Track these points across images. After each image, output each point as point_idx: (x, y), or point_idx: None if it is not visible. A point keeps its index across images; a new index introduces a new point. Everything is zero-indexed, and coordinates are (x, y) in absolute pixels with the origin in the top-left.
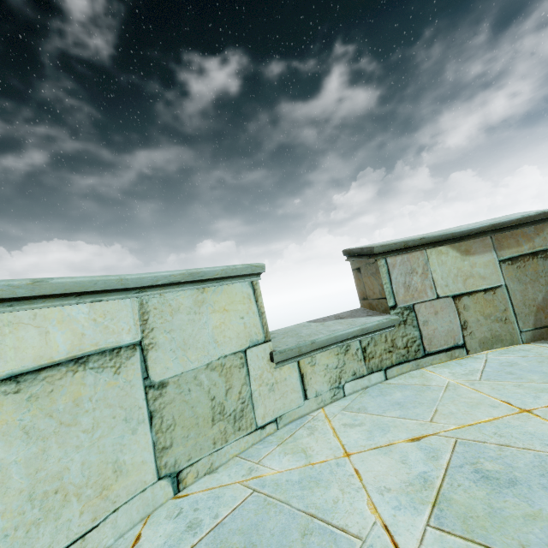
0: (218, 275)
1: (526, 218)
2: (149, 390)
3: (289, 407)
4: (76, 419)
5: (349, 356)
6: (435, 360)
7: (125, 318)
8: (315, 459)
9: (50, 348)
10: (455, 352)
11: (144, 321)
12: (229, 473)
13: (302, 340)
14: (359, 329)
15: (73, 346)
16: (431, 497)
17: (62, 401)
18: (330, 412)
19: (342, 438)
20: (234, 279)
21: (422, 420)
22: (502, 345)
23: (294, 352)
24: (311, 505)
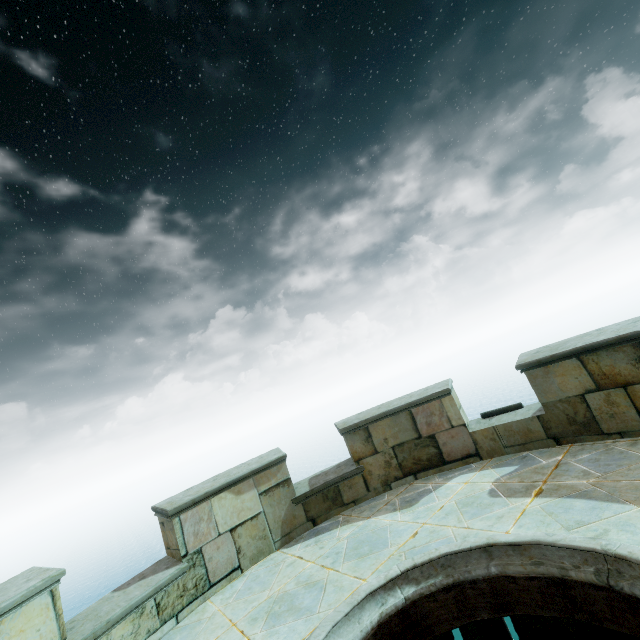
0: (18, 602)
1: (270, 463)
2: None
3: None
4: None
5: (145, 617)
6: (218, 587)
7: None
8: None
9: None
10: (234, 574)
11: None
12: None
13: (99, 622)
14: (153, 589)
15: None
16: None
17: None
18: None
19: None
20: (33, 596)
21: None
22: (264, 556)
23: (89, 639)
24: None
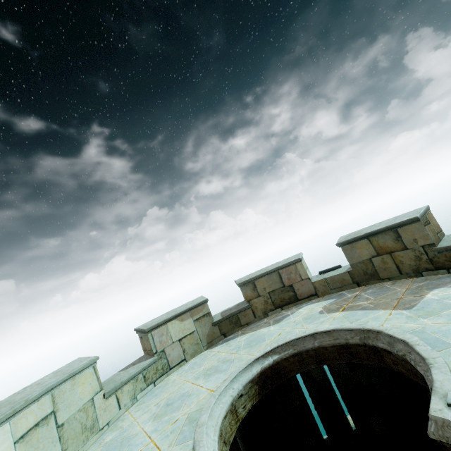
0: (80, 370)
1: (199, 303)
2: (58, 428)
3: (113, 415)
4: (39, 446)
5: (138, 382)
6: (174, 369)
7: (48, 403)
8: (124, 427)
9: (29, 423)
10: (182, 363)
11: (54, 401)
12: (91, 449)
13: (117, 383)
14: (141, 368)
15: (35, 420)
16: (154, 416)
17: (34, 440)
18: (131, 410)
19: (134, 416)
20: (86, 368)
21: (160, 397)
22: (198, 354)
23: (114, 390)
24: (123, 437)
